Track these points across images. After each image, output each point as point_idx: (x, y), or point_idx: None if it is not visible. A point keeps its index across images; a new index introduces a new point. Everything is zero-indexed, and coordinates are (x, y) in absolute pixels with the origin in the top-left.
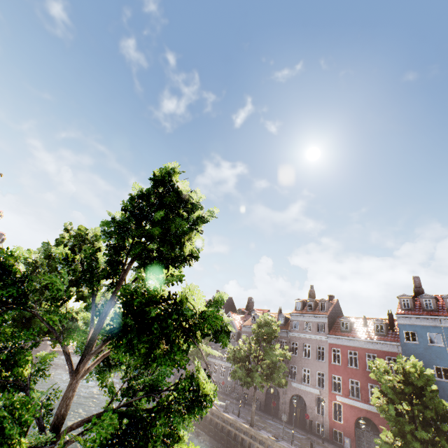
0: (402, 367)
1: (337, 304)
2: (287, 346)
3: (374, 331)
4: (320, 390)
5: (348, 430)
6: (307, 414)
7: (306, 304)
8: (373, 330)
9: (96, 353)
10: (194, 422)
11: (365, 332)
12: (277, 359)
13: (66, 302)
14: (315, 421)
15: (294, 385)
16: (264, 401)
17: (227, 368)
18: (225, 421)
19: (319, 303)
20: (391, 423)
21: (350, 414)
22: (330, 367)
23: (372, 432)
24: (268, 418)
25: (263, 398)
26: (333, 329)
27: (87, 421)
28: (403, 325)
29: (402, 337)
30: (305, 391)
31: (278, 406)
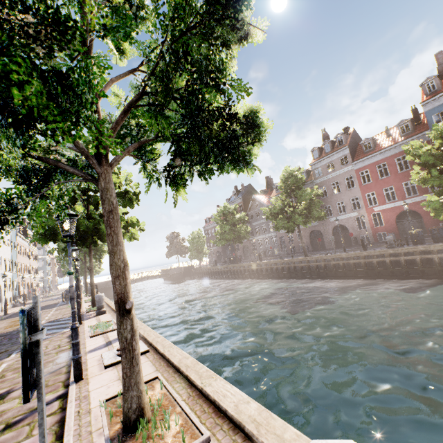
0: (440, 131)
1: (354, 133)
2: (316, 186)
3: (400, 134)
4: (357, 212)
5: (390, 228)
6: (351, 233)
7: (323, 148)
8: (398, 135)
9: (91, 46)
10: (259, 277)
11: (390, 141)
12: (311, 196)
13: (19, 5)
14: (359, 236)
15: (332, 220)
16: (310, 244)
17: (269, 238)
18: (283, 264)
19: (336, 140)
20: (436, 183)
21: (389, 215)
22: (361, 189)
23: (413, 219)
24: (318, 252)
25: (308, 243)
26: (356, 156)
27: (123, 113)
28: (431, 111)
29: (432, 122)
30: (344, 219)
31: (324, 242)
